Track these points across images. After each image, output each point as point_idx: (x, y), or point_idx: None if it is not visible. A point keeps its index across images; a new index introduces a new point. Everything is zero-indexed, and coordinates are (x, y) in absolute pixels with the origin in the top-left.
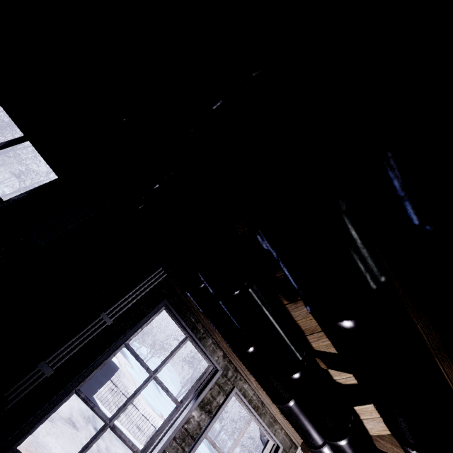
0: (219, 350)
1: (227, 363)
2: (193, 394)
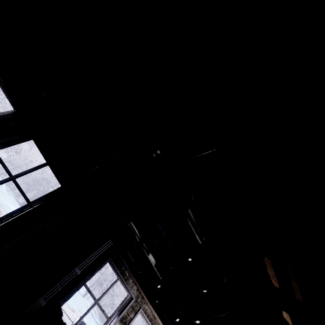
0: (135, 286)
1: (138, 293)
2: (117, 313)
